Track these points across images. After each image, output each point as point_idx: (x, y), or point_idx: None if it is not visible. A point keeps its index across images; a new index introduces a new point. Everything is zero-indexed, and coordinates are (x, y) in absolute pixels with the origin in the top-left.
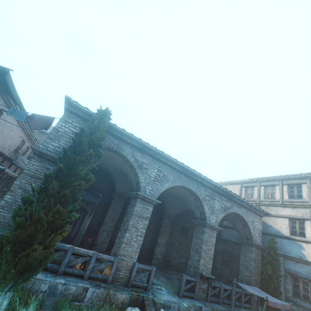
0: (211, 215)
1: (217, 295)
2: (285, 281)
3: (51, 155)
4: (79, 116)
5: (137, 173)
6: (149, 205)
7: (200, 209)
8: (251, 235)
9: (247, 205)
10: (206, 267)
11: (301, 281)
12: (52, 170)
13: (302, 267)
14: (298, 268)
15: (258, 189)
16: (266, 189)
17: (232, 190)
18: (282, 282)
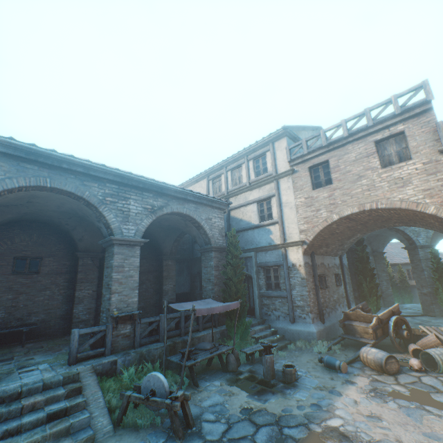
0: (125, 226)
1: (158, 332)
2: (258, 278)
3: None
4: None
5: None
6: None
7: (103, 221)
8: (209, 238)
9: (195, 198)
10: (126, 304)
11: (272, 270)
12: None
13: (271, 255)
14: (269, 258)
15: (225, 177)
16: (233, 174)
17: (199, 189)
18: (255, 280)
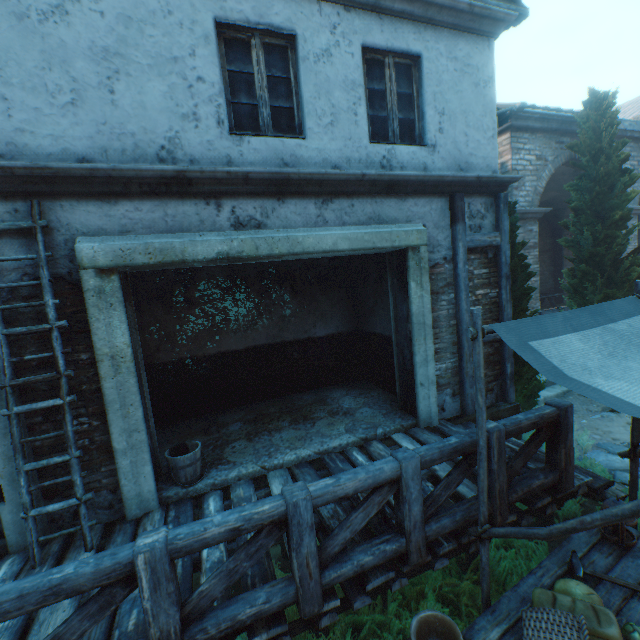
0: None
1: None
2: None
3: (534, 211)
4: (525, 130)
5: None
6: (632, 219)
7: None
8: None
9: None
10: None
11: None
12: (534, 231)
13: None
14: None
15: None
16: None
17: None
18: None
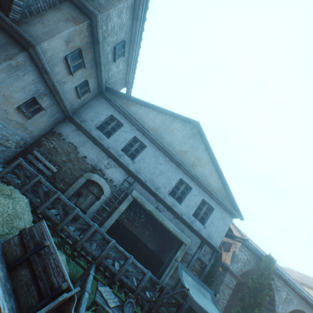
0: None
1: None
2: None
3: (236, 275)
4: (247, 247)
5: (273, 293)
6: None
7: None
8: None
9: None
10: None
11: None
12: (234, 282)
13: None
14: None
15: None
16: None
17: None
18: None
